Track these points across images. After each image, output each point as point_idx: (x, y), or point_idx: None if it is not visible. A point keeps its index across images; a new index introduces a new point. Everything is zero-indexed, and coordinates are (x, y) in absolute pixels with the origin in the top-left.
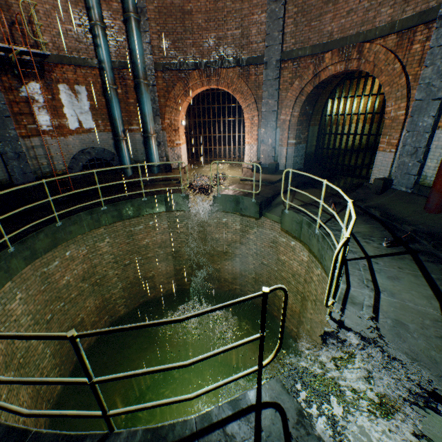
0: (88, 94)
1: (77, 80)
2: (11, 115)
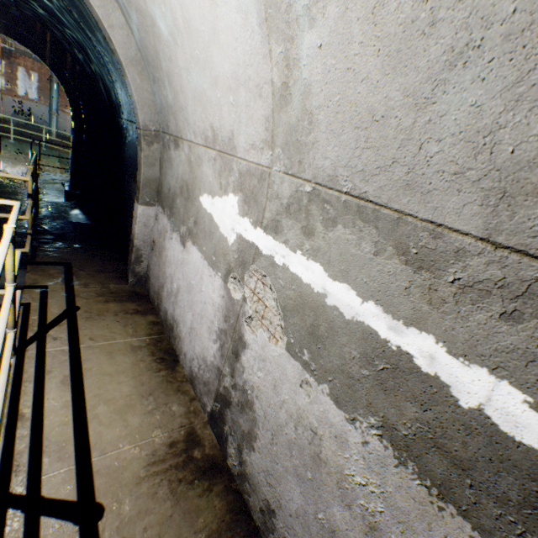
0: (39, 79)
1: (34, 69)
2: None
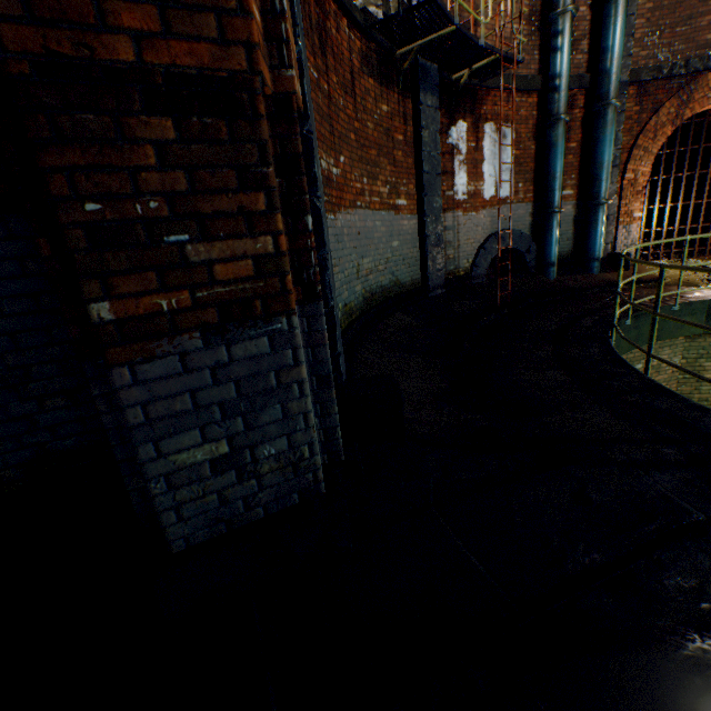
0: (514, 138)
1: (506, 115)
2: (440, 173)
